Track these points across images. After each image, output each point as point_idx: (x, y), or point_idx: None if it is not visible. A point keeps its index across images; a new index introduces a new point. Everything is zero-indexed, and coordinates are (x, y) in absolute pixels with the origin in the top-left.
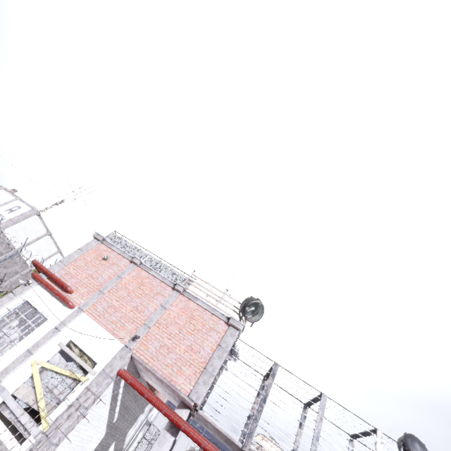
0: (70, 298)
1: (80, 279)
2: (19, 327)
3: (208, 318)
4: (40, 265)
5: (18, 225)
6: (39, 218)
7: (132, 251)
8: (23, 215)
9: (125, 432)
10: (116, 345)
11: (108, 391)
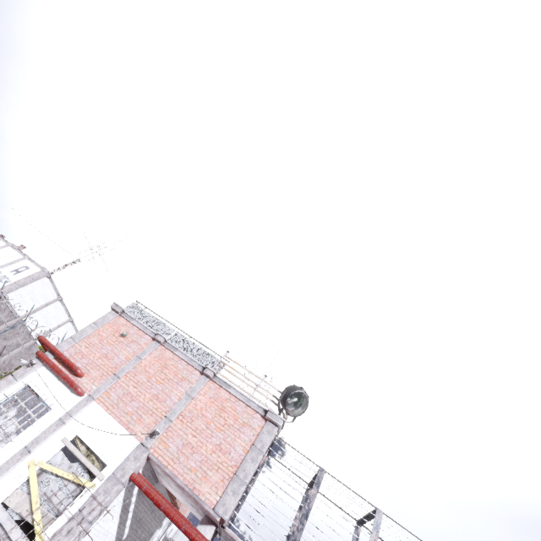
0: (80, 383)
1: (93, 359)
2: (17, 416)
3: (242, 411)
4: (47, 342)
5: (24, 289)
6: (50, 280)
7: (155, 326)
8: (31, 278)
9: None
10: (131, 443)
11: (118, 500)
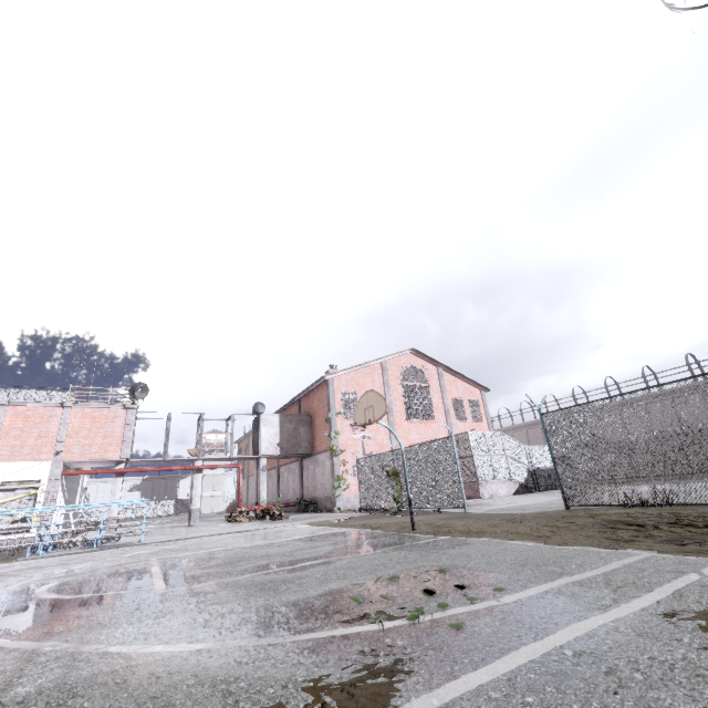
0: None
1: None
2: None
3: (108, 412)
4: None
5: None
6: None
7: None
8: None
9: (74, 502)
10: (46, 464)
11: (60, 486)
